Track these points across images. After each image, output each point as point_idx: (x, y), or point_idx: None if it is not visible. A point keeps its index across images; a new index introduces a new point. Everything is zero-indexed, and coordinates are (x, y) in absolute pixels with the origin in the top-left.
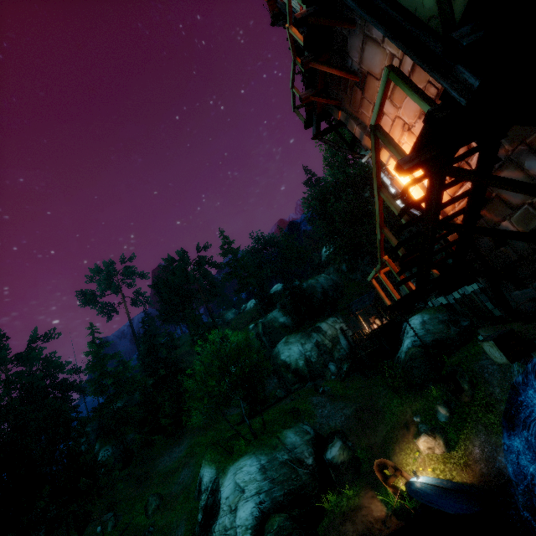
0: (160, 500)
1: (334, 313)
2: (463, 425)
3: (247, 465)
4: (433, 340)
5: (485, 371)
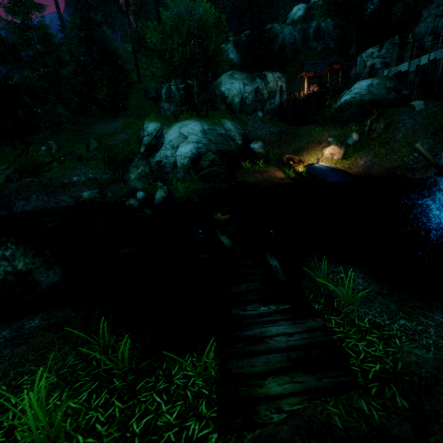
0: (99, 145)
1: (281, 72)
2: (361, 149)
3: (192, 124)
4: (370, 99)
5: (401, 122)
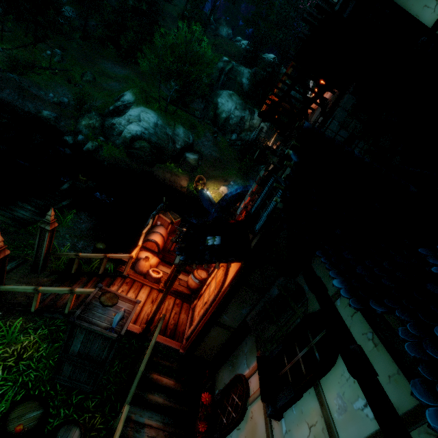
0: (93, 80)
1: None
2: None
3: (151, 115)
4: None
5: None
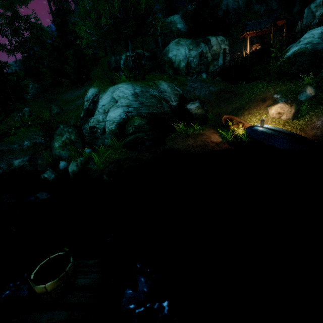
0: (60, 110)
1: (225, 36)
2: (317, 106)
3: (123, 88)
4: None
5: None
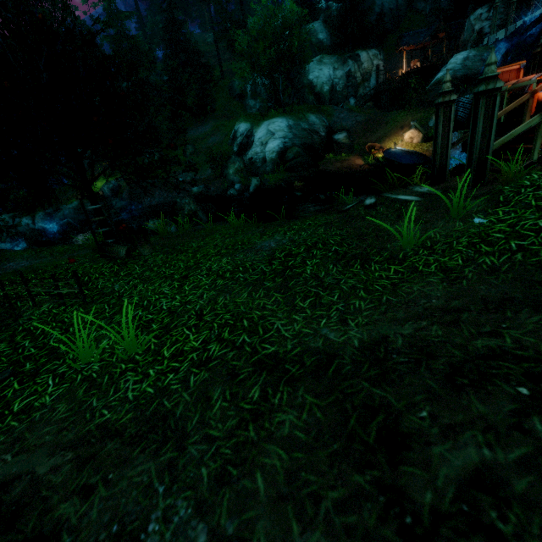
0: (194, 150)
1: (378, 47)
2: None
3: (278, 122)
4: (463, 75)
5: None
